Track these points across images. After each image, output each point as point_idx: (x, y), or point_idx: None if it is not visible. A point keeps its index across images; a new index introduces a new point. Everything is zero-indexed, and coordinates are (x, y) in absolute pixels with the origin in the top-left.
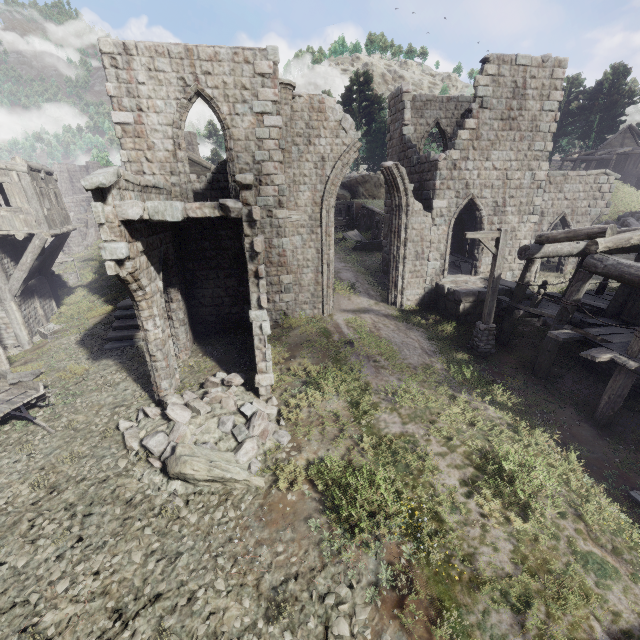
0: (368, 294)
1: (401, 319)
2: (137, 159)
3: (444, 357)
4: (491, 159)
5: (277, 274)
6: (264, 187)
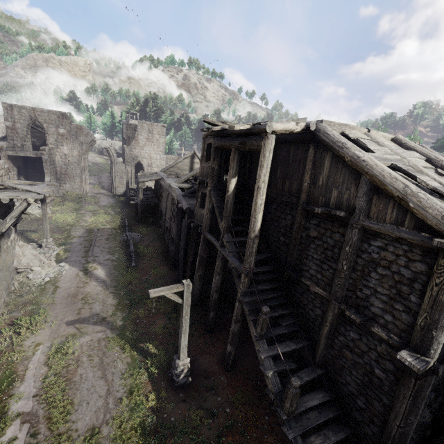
0: (108, 190)
1: (110, 196)
2: (12, 136)
3: (113, 204)
4: (144, 150)
5: (64, 177)
6: (59, 149)
